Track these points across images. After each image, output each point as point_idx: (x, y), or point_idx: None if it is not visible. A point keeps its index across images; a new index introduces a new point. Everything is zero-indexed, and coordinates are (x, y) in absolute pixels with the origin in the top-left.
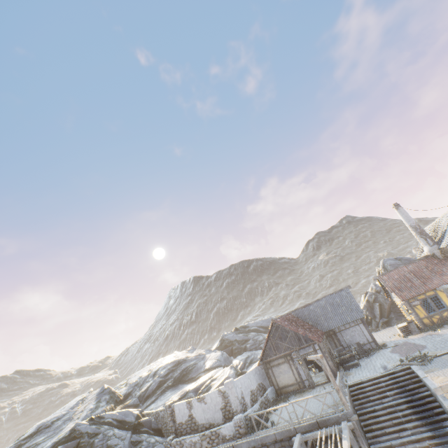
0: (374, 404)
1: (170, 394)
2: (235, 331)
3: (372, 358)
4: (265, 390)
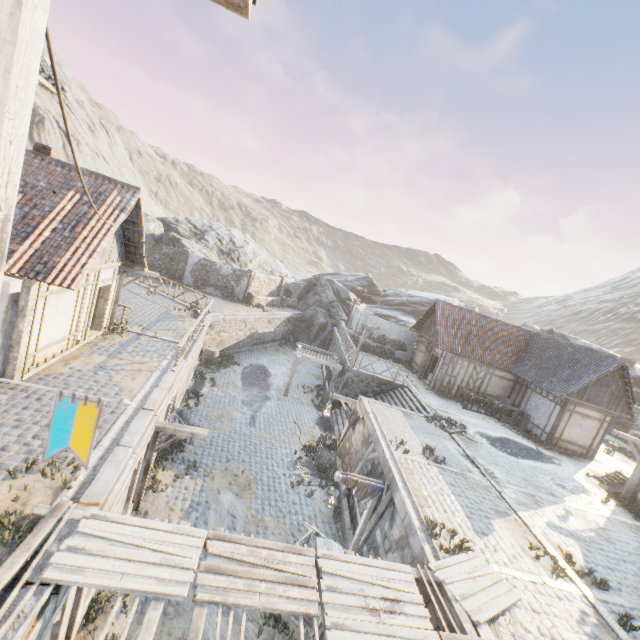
0: (389, 401)
1: (394, 313)
2: (545, 332)
3: (491, 423)
4: (403, 350)
